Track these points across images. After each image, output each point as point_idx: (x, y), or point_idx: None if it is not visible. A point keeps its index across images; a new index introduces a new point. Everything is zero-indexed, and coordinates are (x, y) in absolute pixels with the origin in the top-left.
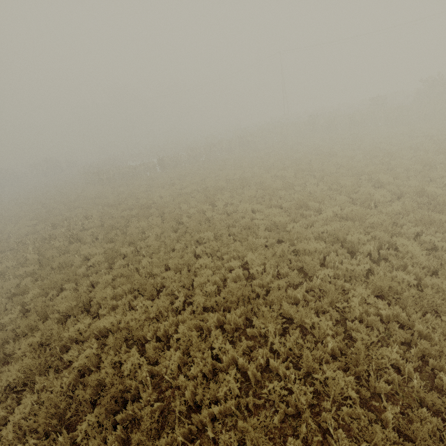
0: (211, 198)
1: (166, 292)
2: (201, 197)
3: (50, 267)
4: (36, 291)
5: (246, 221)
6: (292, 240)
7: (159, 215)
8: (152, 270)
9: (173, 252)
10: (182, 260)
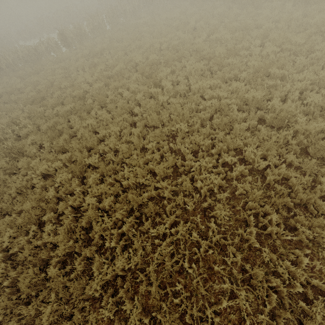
0: (153, 78)
1: (170, 205)
2: (139, 78)
3: (7, 195)
4: (11, 232)
5: (217, 104)
6: (280, 119)
7: (100, 107)
8: (137, 180)
9: (148, 153)
10: (167, 162)
